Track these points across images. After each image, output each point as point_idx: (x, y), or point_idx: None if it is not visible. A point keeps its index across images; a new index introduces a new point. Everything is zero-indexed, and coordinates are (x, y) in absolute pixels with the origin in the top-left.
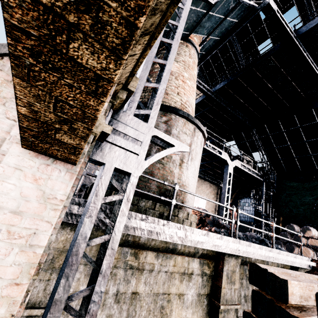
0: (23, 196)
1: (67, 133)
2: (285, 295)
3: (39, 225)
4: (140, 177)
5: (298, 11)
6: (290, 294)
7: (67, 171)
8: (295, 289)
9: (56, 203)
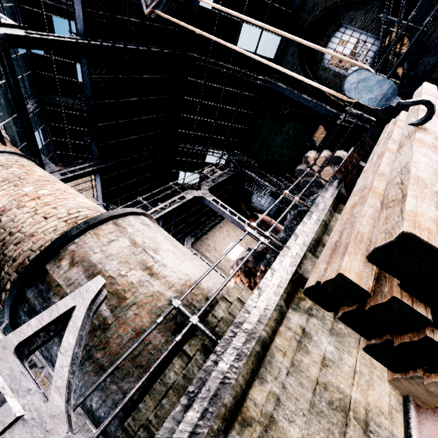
0: None
1: None
2: (358, 288)
3: None
4: (131, 355)
5: (62, 17)
6: (359, 281)
7: None
8: (354, 265)
9: None
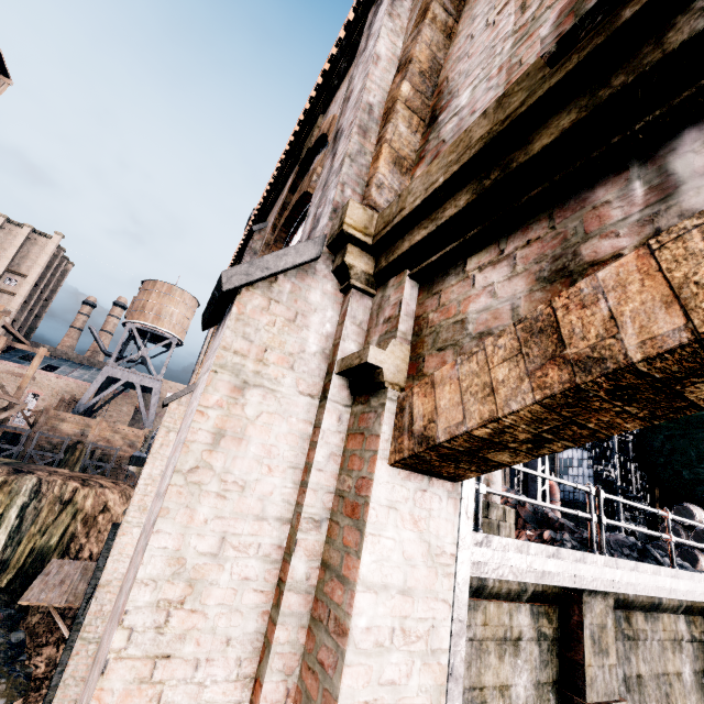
0: (406, 558)
1: (517, 451)
2: None
3: (434, 609)
4: None
5: None
6: None
7: (448, 496)
8: None
9: (447, 563)
